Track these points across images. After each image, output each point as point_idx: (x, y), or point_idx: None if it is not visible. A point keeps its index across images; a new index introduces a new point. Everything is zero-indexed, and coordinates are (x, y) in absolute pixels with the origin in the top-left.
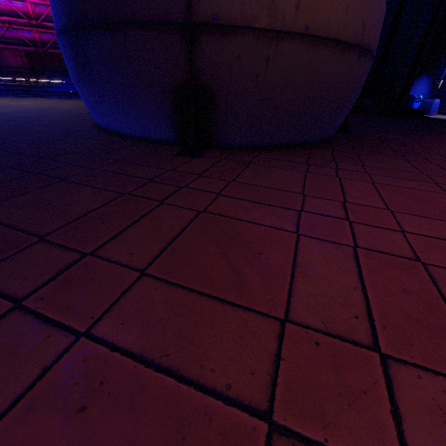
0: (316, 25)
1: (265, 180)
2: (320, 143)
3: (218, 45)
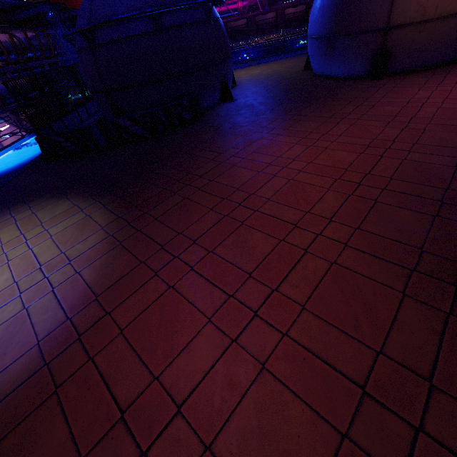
0: (445, 12)
1: (411, 82)
2: (449, 62)
3: (397, 32)
